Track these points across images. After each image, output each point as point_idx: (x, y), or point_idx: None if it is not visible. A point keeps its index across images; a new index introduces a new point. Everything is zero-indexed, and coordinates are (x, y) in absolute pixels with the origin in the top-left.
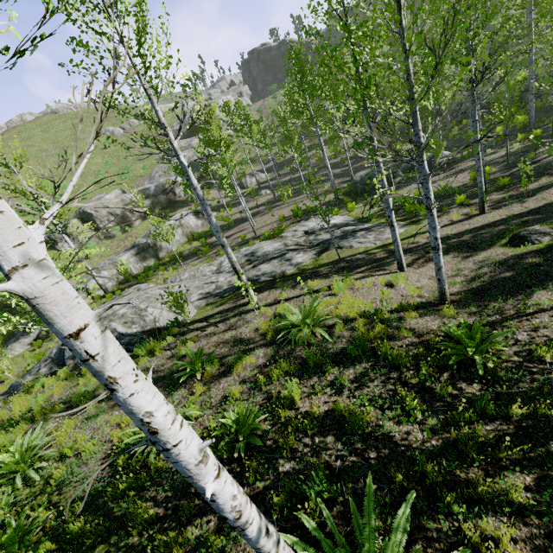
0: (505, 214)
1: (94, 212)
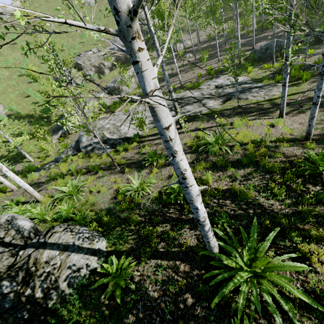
0: None
1: (82, 64)
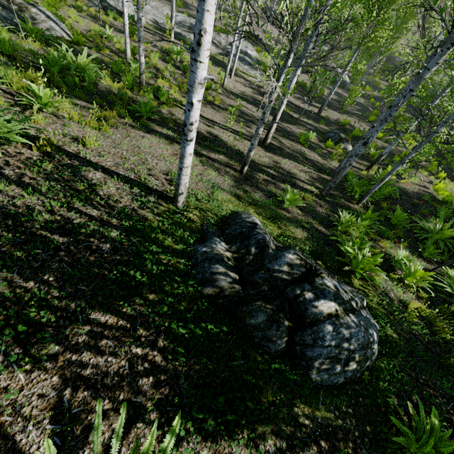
0: (290, 100)
1: None
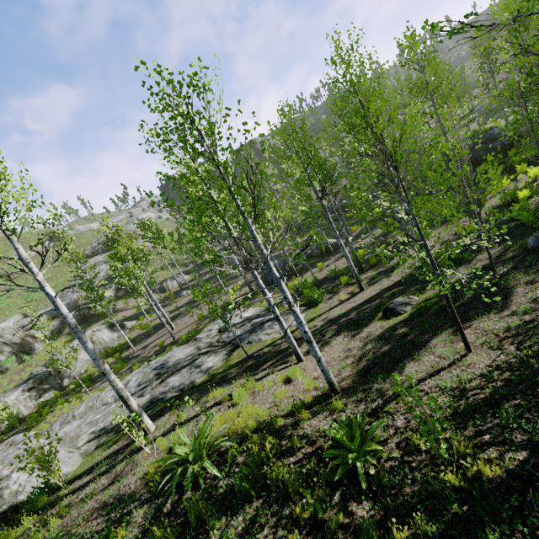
0: (378, 289)
1: None
